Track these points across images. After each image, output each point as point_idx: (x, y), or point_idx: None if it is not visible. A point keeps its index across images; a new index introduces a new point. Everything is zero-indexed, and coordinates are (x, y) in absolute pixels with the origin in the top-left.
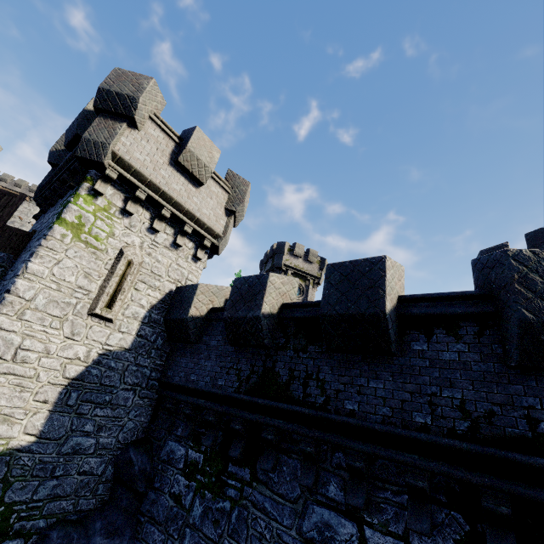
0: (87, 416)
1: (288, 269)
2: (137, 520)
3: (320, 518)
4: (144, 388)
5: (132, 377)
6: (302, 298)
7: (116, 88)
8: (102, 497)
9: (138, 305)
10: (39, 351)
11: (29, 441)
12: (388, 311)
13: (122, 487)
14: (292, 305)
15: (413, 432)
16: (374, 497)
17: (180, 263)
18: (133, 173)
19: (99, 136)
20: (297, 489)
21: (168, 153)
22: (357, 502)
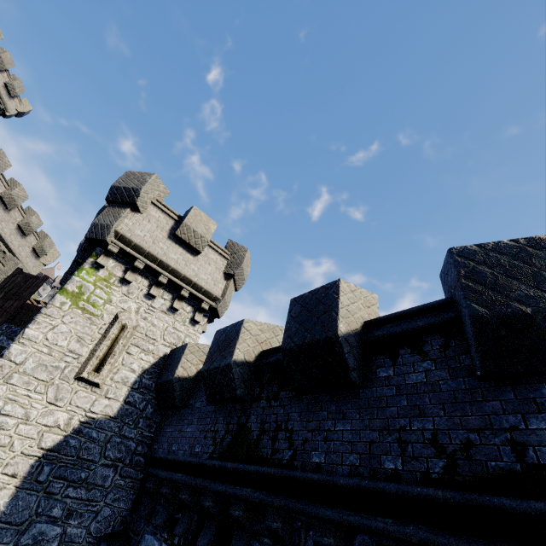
0: (57, 496)
1: None
2: None
3: None
4: (127, 464)
5: (114, 451)
6: None
7: (124, 185)
8: None
9: (128, 369)
10: (19, 417)
11: None
12: (341, 333)
13: None
14: (269, 351)
15: (381, 482)
16: None
17: (177, 326)
18: (133, 247)
19: (106, 220)
20: None
21: (168, 229)
22: None
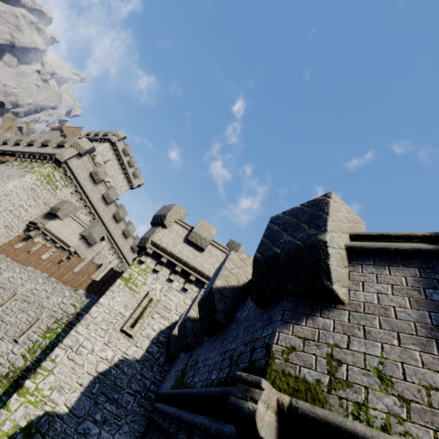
0: (100, 406)
1: None
2: None
3: None
4: (142, 396)
5: (136, 384)
6: None
7: (160, 213)
8: None
9: (151, 328)
10: (89, 349)
11: (64, 411)
12: (215, 286)
13: None
14: None
15: (204, 388)
16: None
17: (186, 301)
18: (161, 249)
19: (148, 235)
20: None
21: (184, 236)
22: None
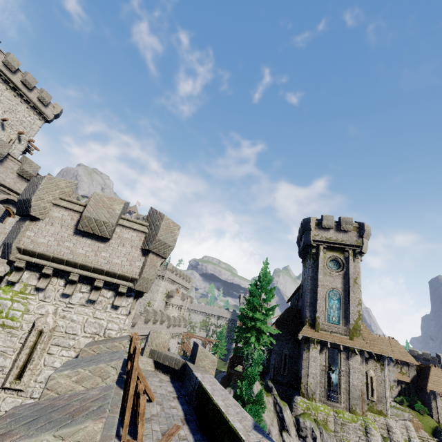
0: None
1: (319, 244)
2: None
3: None
4: None
5: None
6: (342, 273)
7: (23, 197)
8: None
9: (51, 368)
10: None
11: None
12: None
13: None
14: None
15: None
16: None
17: (98, 315)
18: (39, 256)
19: (11, 238)
20: None
21: (73, 225)
22: None
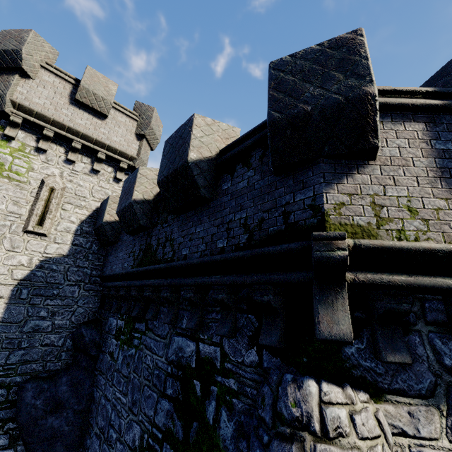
0: (39, 305)
1: None
2: (94, 374)
3: (177, 344)
4: (87, 283)
5: (74, 276)
6: None
7: (2, 47)
8: (66, 361)
9: (68, 222)
10: None
11: None
12: (190, 160)
13: (81, 353)
14: None
15: (214, 256)
16: (206, 320)
17: (102, 185)
18: (36, 116)
19: None
20: (167, 328)
21: (67, 94)
22: (191, 325)
